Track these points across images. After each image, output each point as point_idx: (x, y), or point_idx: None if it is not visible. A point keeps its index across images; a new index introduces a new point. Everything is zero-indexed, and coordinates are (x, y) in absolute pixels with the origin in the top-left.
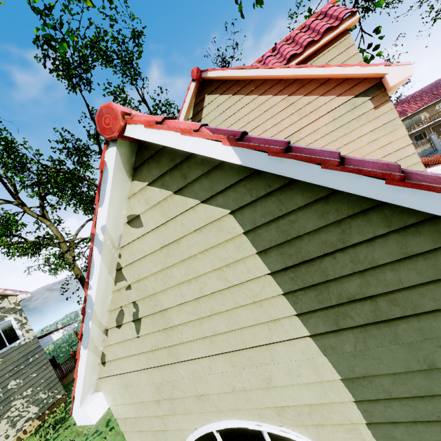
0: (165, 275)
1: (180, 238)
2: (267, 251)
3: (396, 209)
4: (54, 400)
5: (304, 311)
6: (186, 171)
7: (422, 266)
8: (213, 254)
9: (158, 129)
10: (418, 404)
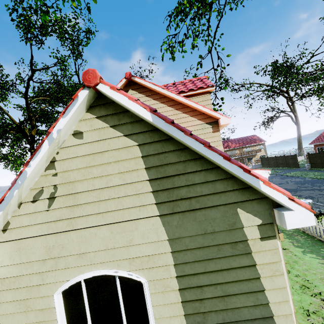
0: (86, 171)
1: (105, 151)
2: (150, 168)
3: (206, 161)
4: None
5: (160, 202)
6: (121, 118)
7: (210, 186)
8: (121, 164)
9: (117, 92)
10: (197, 252)
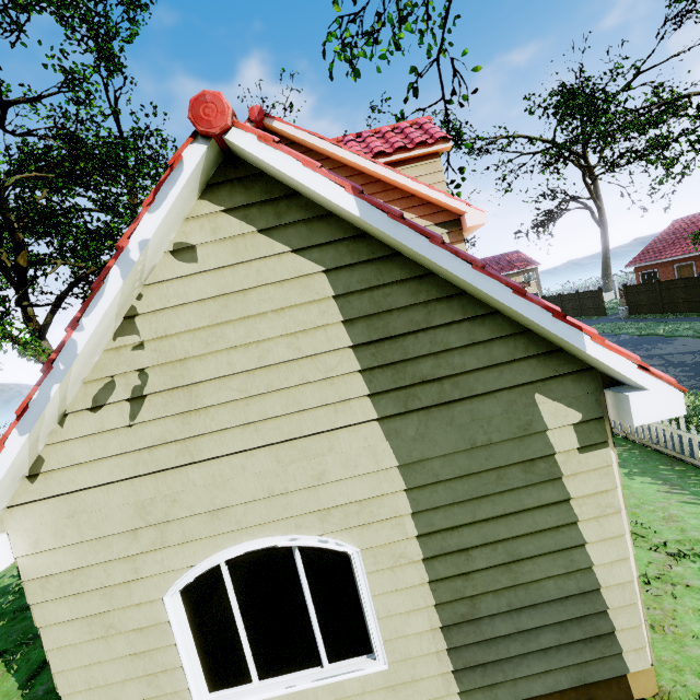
0: (212, 335)
1: (250, 289)
2: (354, 321)
3: (472, 301)
4: None
5: (378, 391)
6: (283, 211)
7: (481, 353)
8: (290, 315)
9: (276, 148)
10: (458, 485)
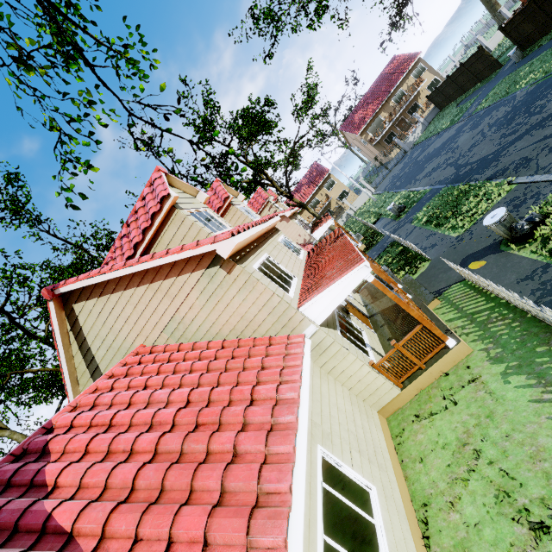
0: None
1: None
2: None
3: None
4: None
5: None
6: None
7: None
8: None
9: None
10: None
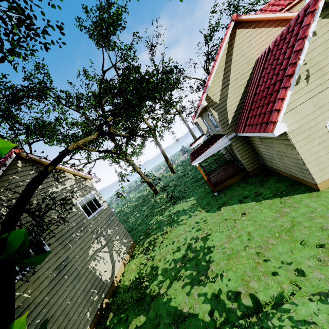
0: (325, 53)
1: None
2: None
3: None
4: (130, 244)
5: None
6: None
7: None
8: None
9: None
10: None
